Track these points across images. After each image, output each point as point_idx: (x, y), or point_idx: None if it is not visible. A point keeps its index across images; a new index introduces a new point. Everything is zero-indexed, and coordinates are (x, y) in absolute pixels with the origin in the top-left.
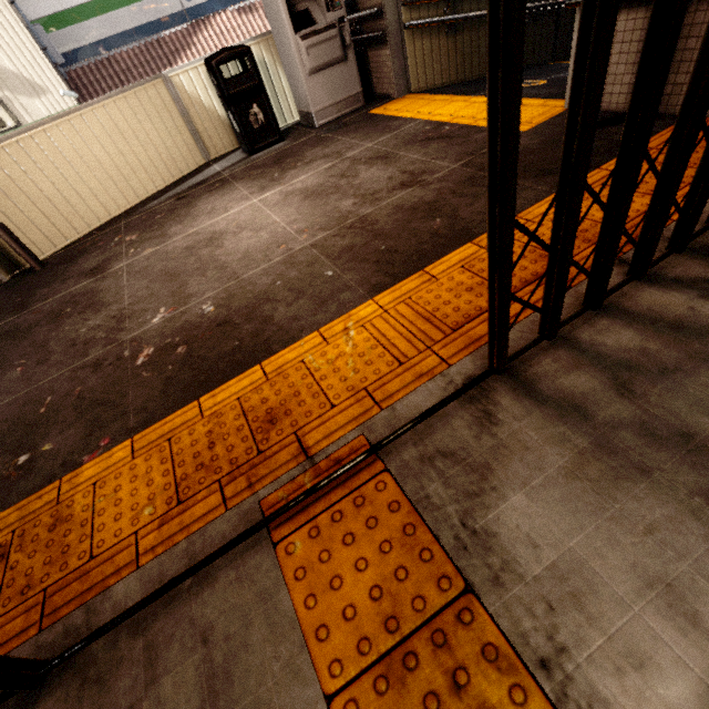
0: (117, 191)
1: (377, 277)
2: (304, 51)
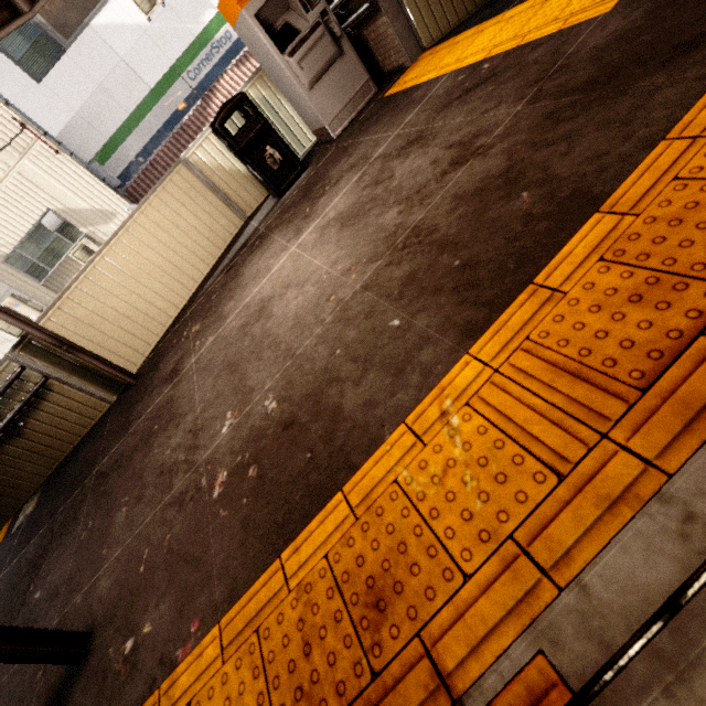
0: (177, 283)
1: (462, 313)
2: (296, 67)
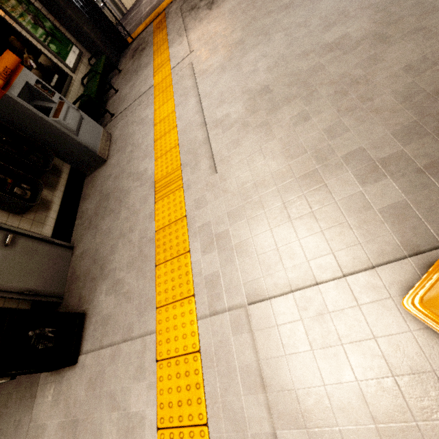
0: None
1: None
2: None
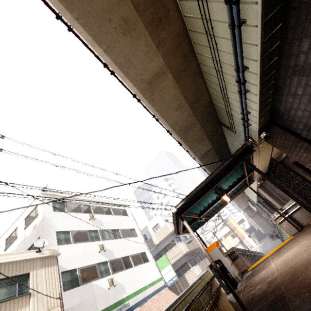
0: None
1: None
2: (227, 259)
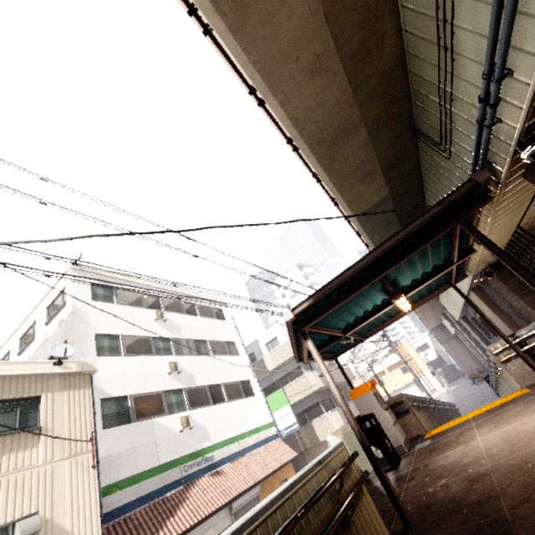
0: None
1: None
2: (388, 415)
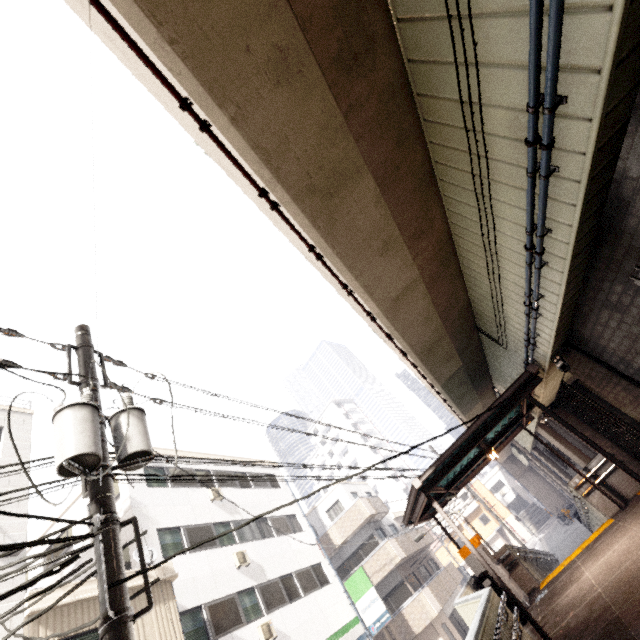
0: None
1: None
2: (501, 569)
